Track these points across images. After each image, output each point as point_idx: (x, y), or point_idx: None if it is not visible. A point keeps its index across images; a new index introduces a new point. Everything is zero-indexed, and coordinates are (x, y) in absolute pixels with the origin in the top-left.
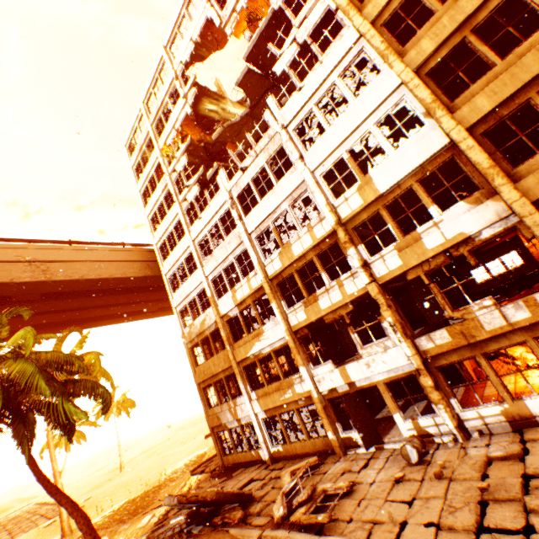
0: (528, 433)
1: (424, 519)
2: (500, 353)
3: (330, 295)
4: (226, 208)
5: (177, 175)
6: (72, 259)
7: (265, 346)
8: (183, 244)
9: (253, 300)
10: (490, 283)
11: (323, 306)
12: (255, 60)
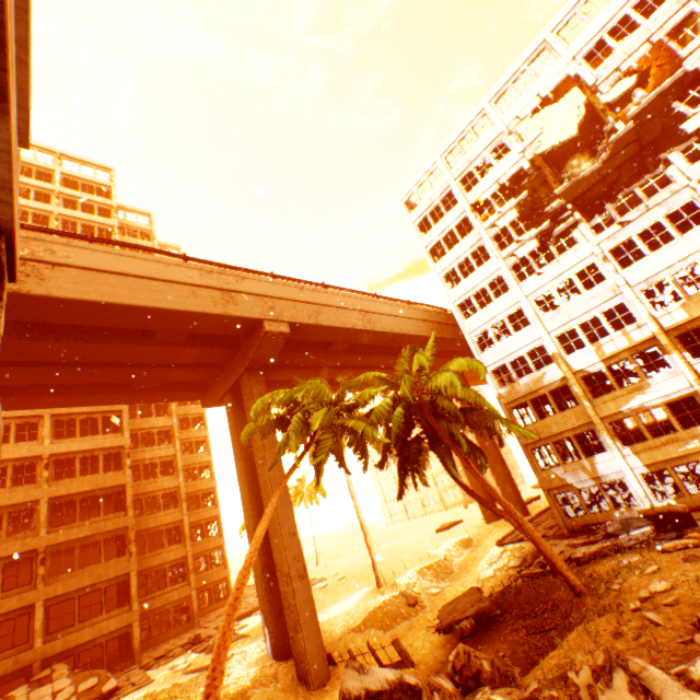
0: None
1: None
2: None
3: None
4: (589, 262)
5: (497, 230)
6: (383, 312)
7: (653, 399)
8: (506, 301)
9: (632, 353)
10: None
11: None
12: (637, 116)
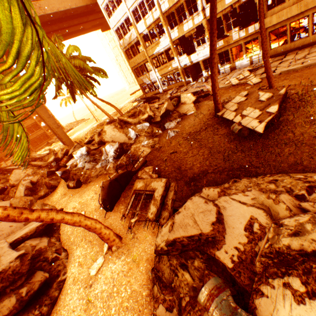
0: (232, 72)
1: (200, 89)
2: (246, 48)
3: (188, 24)
4: None
5: None
6: None
7: (161, 49)
8: None
9: (155, 25)
10: (283, 0)
11: (185, 30)
12: None
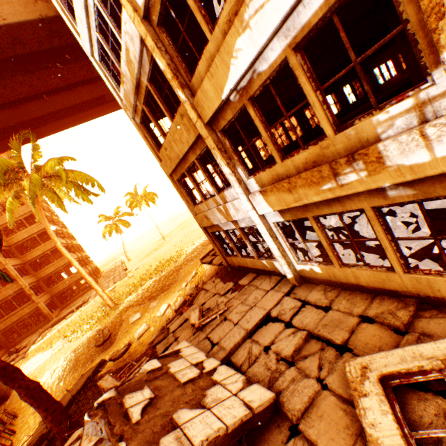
0: None
1: None
2: None
3: None
4: None
5: None
6: None
7: (266, 39)
8: None
9: None
10: None
11: None
12: None
